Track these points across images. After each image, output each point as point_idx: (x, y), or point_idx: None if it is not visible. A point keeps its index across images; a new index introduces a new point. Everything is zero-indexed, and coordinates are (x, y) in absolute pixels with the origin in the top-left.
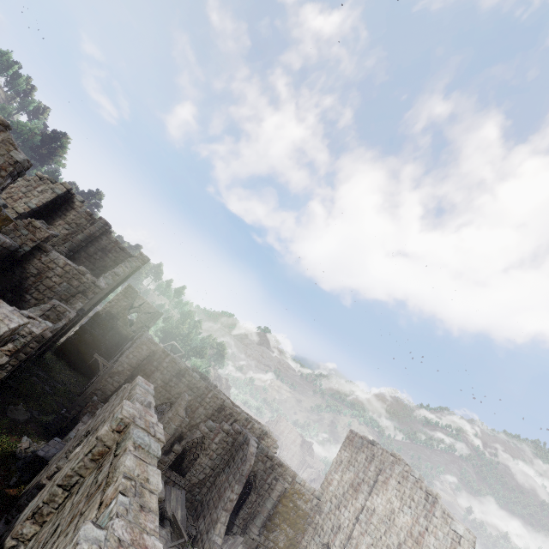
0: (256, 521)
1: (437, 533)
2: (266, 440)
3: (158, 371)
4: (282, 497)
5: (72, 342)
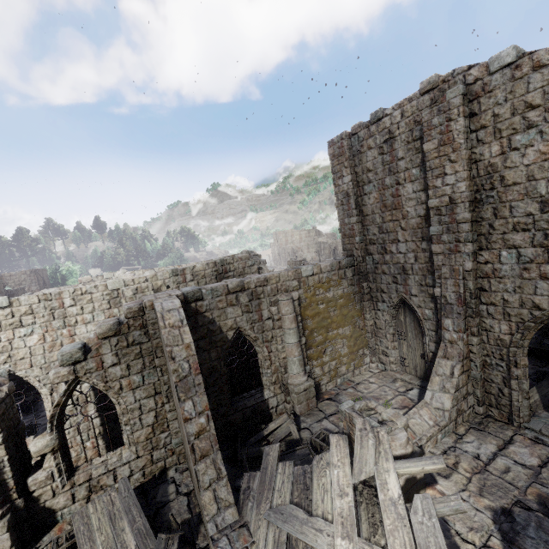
0: (292, 370)
1: None
2: (232, 269)
3: None
4: (303, 312)
5: None
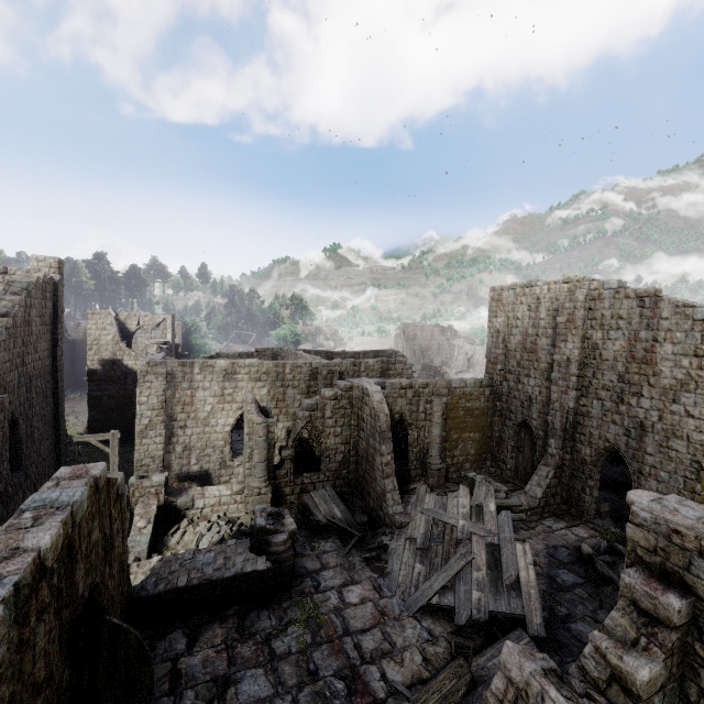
0: (432, 453)
1: (674, 338)
2: (393, 368)
3: (198, 391)
4: (447, 413)
5: (98, 419)
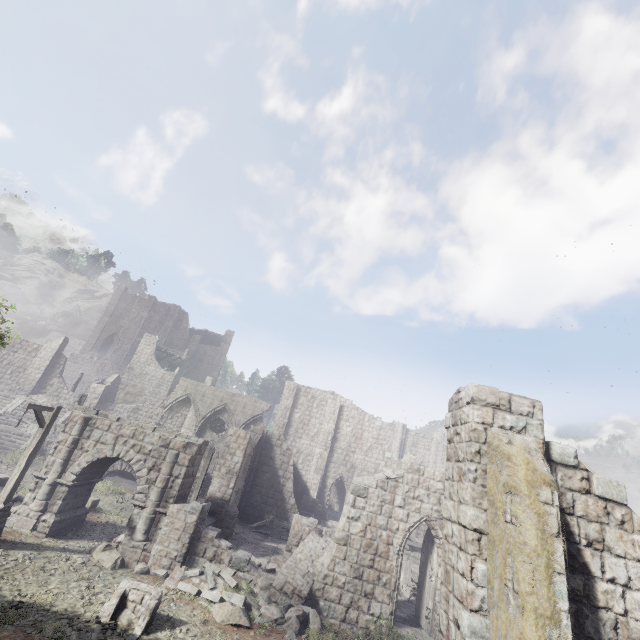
0: None
1: None
2: None
3: None
4: None
5: None
